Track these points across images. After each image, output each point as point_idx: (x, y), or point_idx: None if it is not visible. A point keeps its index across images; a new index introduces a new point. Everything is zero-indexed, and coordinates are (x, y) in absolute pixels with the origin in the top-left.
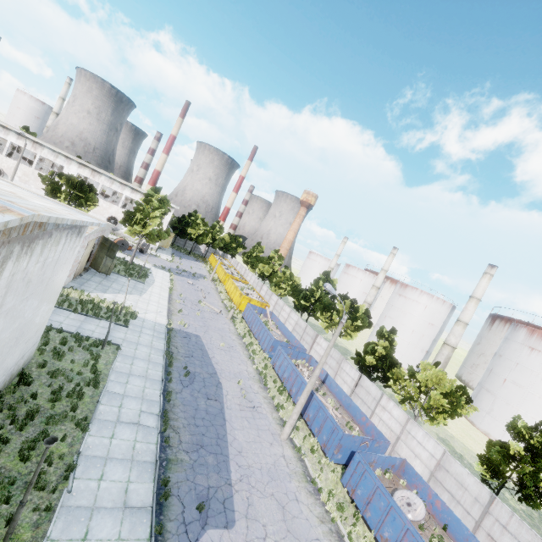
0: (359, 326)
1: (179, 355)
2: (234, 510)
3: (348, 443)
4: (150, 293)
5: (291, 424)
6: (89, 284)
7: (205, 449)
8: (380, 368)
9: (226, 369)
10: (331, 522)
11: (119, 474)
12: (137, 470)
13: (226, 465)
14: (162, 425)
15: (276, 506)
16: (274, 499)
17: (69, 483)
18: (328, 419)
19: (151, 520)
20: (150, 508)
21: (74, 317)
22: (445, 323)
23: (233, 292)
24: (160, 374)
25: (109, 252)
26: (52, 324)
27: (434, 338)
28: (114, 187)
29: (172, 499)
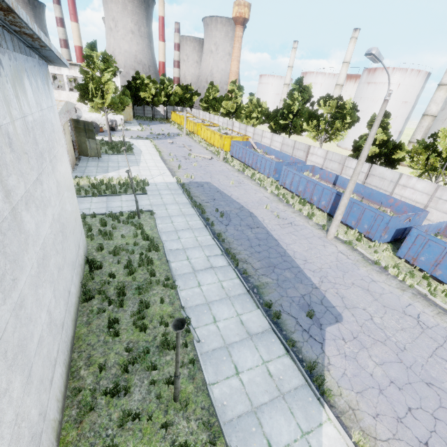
0: (350, 122)
1: (203, 202)
2: (333, 306)
3: (394, 224)
4: (144, 161)
5: (337, 225)
6: (89, 170)
7: (278, 268)
8: (384, 154)
9: (248, 201)
10: (410, 288)
11: (227, 312)
12: (238, 303)
13: (302, 274)
14: (231, 262)
15: (362, 291)
16: (357, 286)
17: (193, 334)
18: (366, 211)
19: (277, 338)
20: (270, 329)
21: (96, 200)
22: (418, 97)
23: (211, 138)
24: (200, 222)
25: (88, 134)
26: (83, 212)
27: (407, 116)
28: (50, 70)
29: (281, 316)
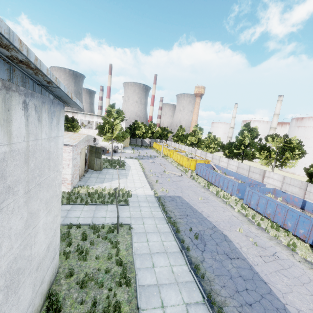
0: (300, 154)
1: (177, 218)
2: None
3: None
4: (131, 175)
5: None
6: (91, 180)
7: None
8: None
9: (219, 219)
10: None
11: None
12: None
13: None
14: None
15: None
16: None
17: None
18: None
19: None
20: None
21: (87, 209)
22: None
23: (180, 160)
24: (175, 244)
25: (97, 155)
26: (70, 222)
27: None
28: (87, 118)
29: None
